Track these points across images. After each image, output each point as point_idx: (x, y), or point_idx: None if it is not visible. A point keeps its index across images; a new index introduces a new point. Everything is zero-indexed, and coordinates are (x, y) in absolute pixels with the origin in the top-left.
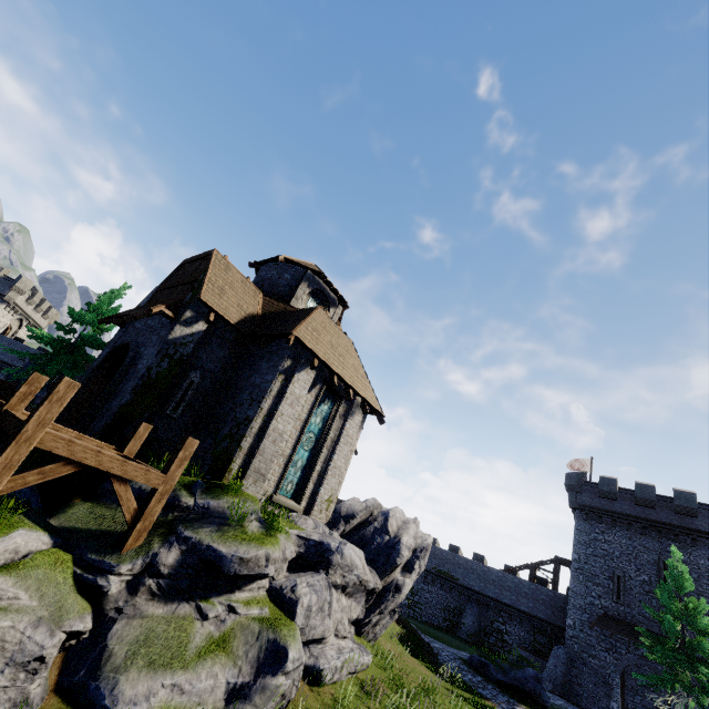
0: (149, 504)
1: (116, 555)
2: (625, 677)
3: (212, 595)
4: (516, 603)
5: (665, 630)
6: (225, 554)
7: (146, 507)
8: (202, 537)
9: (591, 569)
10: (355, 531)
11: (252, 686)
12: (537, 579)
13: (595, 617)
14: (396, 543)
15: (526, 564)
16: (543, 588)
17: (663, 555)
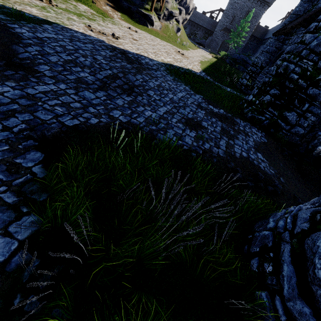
0: (163, 2)
1: (160, 13)
2: (222, 45)
3: (170, 20)
4: (203, 25)
5: (236, 30)
6: (173, 12)
7: (163, 3)
8: (169, 9)
9: (228, 14)
10: (179, 3)
11: (176, 34)
12: (211, 17)
13: (223, 28)
14: (189, 7)
15: (210, 11)
16: (212, 20)
17: (250, 9)
